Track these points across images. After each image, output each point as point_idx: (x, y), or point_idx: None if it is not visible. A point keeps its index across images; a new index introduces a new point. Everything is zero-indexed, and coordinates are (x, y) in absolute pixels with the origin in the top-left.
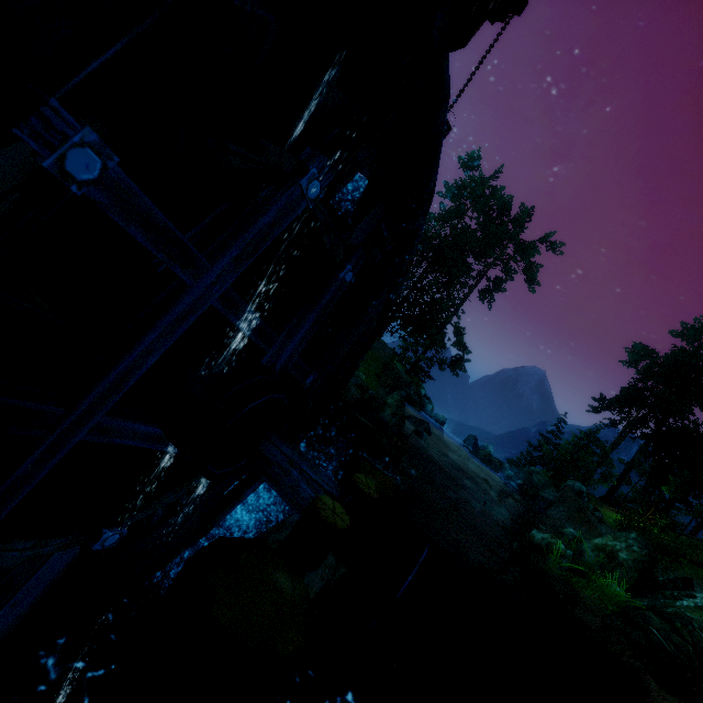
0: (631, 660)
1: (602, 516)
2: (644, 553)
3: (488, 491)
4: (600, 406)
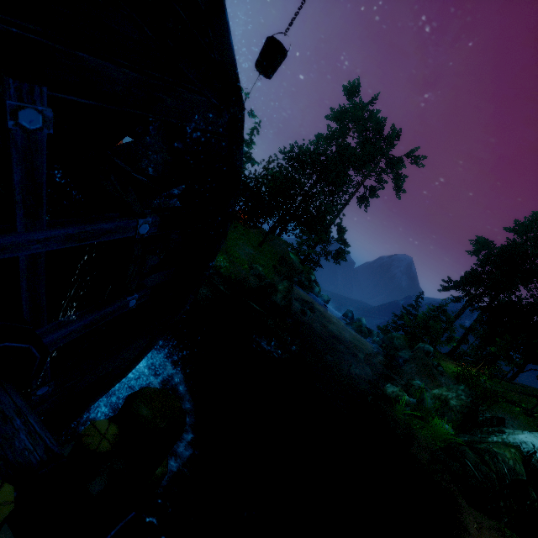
0: (448, 485)
1: (443, 370)
2: (469, 400)
3: (356, 354)
4: (448, 286)
